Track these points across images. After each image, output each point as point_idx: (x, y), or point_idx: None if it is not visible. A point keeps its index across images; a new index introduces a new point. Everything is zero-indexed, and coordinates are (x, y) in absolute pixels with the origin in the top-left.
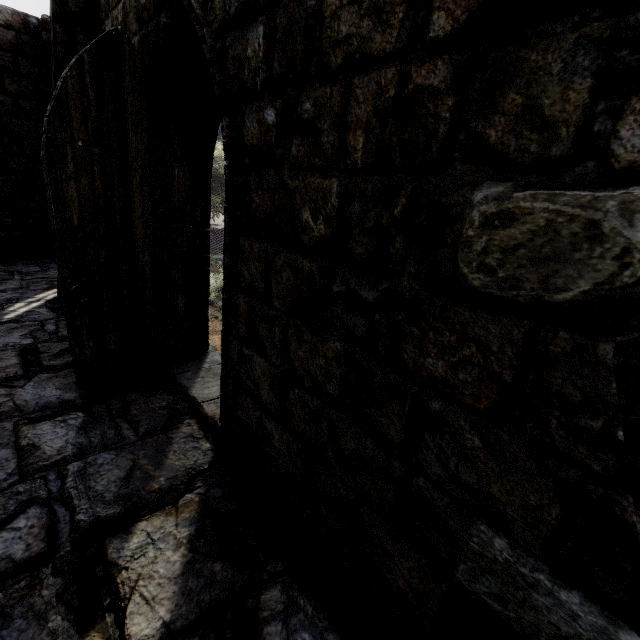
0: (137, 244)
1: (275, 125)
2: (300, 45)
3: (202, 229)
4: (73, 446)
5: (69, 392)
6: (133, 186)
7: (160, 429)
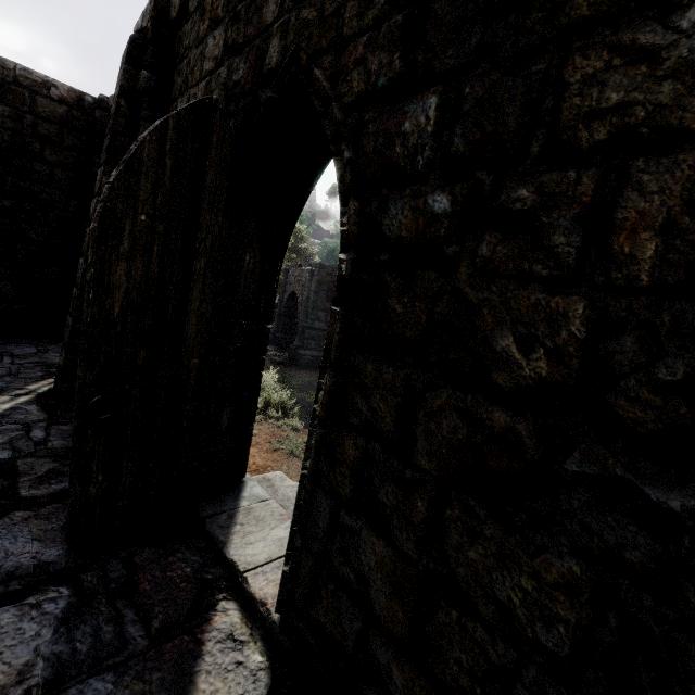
0: (186, 342)
1: (448, 214)
2: (511, 117)
3: (262, 325)
4: (45, 662)
5: (51, 546)
6: (195, 272)
7: (184, 623)
